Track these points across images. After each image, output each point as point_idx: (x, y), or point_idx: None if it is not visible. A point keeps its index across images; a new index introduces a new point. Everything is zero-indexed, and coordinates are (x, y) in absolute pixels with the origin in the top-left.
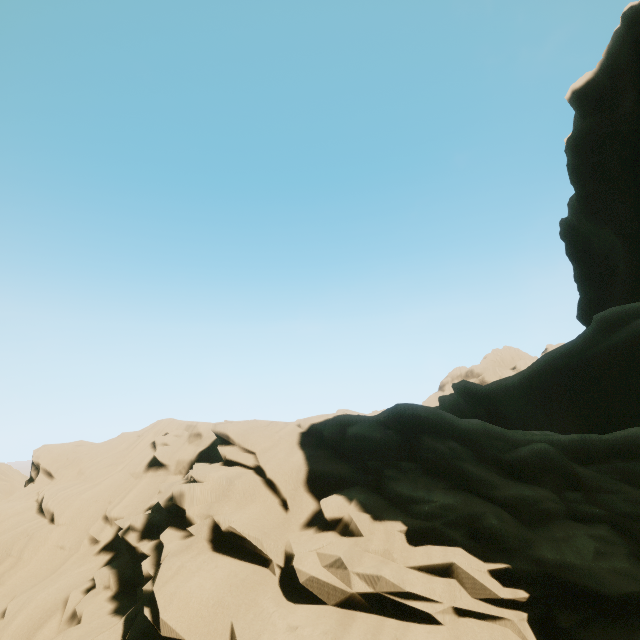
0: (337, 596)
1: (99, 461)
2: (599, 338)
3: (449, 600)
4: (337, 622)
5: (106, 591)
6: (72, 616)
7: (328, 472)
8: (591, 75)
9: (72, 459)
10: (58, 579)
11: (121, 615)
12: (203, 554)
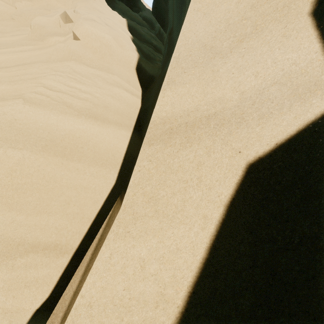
0: None
1: None
2: None
3: None
4: None
5: None
6: None
7: None
8: None
9: None
10: None
11: None
12: None
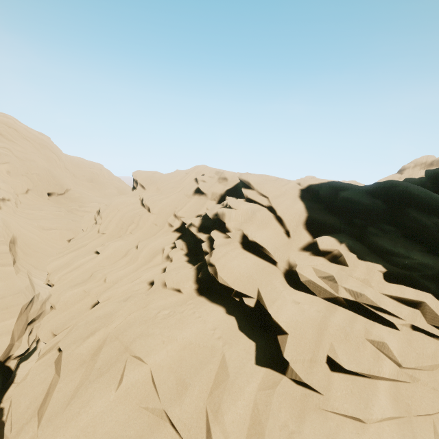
0: (326, 295)
1: (167, 184)
2: None
3: (410, 320)
4: (325, 308)
5: (182, 251)
6: (167, 257)
7: (322, 220)
8: None
9: (152, 181)
10: (157, 239)
11: (192, 264)
12: (237, 249)
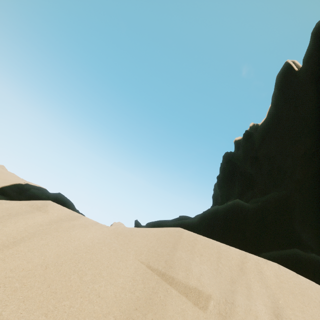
0: None
1: None
2: (170, 222)
3: None
4: None
5: None
6: None
7: (6, 191)
8: (240, 138)
9: None
10: None
11: None
12: None
